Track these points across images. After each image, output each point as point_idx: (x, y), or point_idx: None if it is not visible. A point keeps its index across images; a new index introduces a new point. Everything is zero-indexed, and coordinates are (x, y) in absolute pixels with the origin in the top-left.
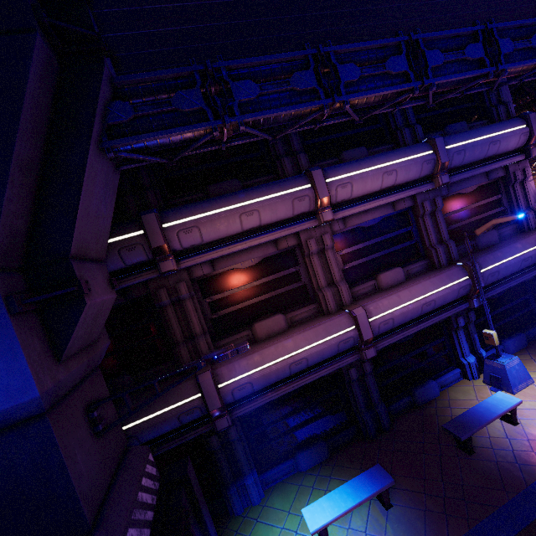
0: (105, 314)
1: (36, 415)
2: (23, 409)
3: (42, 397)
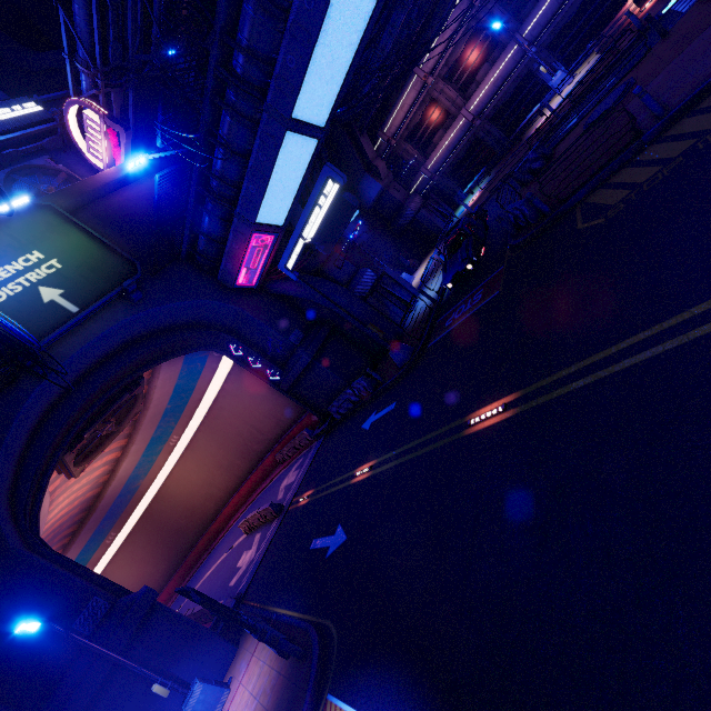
0: (385, 168)
1: (384, 190)
2: (382, 189)
3: (383, 186)
